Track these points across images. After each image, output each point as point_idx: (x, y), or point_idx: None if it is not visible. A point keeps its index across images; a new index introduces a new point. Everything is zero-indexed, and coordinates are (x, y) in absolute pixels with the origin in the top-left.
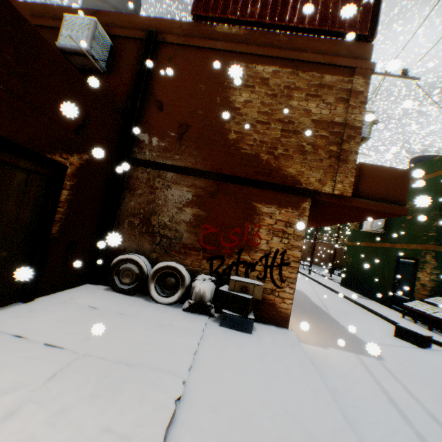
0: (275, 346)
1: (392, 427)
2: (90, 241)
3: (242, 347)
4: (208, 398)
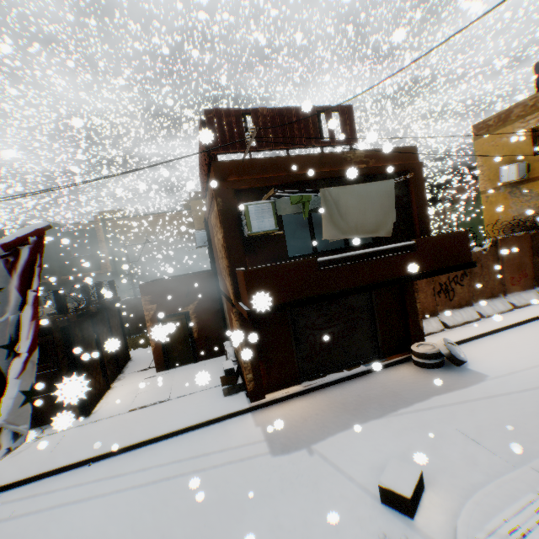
0: (216, 405)
1: (181, 452)
2: (219, 334)
3: (205, 399)
4: (165, 405)
